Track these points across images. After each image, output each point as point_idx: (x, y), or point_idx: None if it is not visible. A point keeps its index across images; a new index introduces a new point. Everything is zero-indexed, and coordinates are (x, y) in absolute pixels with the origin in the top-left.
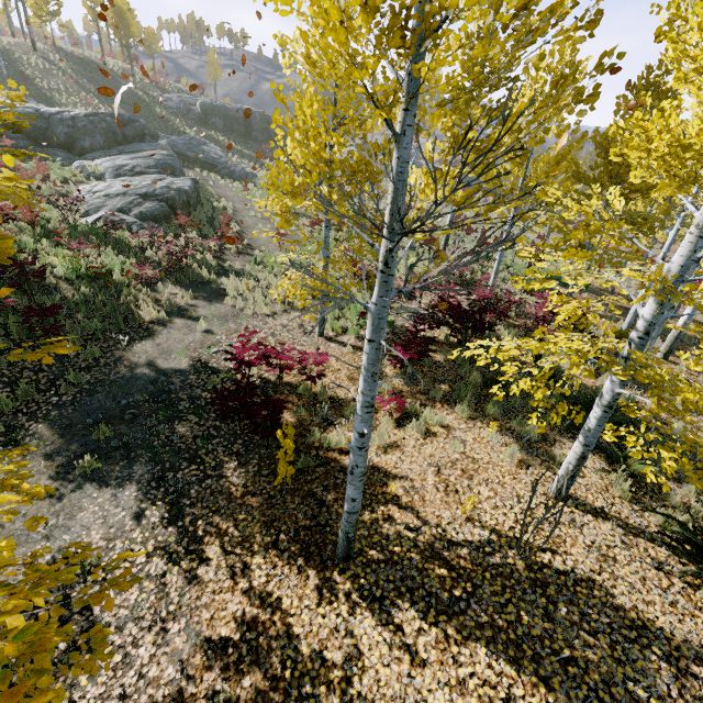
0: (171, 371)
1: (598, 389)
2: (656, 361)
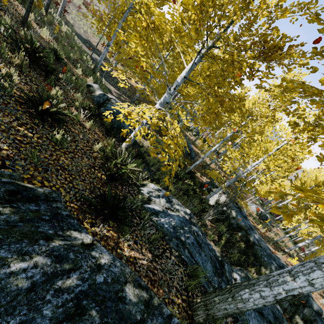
0: (86, 39)
1: None
2: None
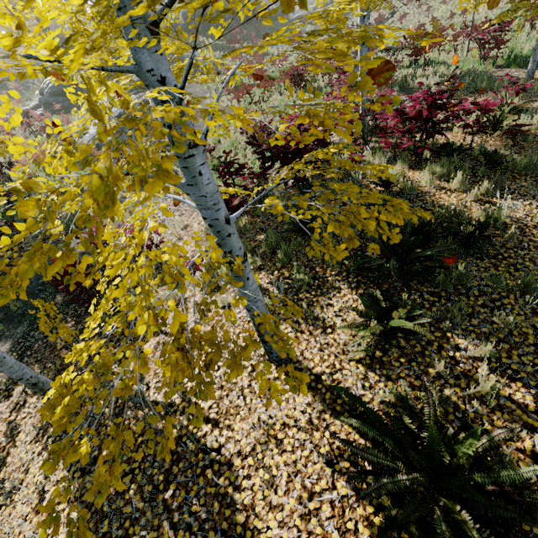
0: (80, 254)
1: (444, 211)
2: (145, 197)
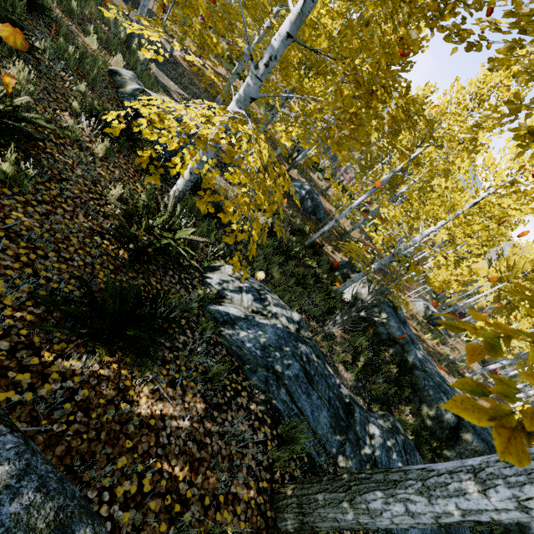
0: None
1: None
2: None
